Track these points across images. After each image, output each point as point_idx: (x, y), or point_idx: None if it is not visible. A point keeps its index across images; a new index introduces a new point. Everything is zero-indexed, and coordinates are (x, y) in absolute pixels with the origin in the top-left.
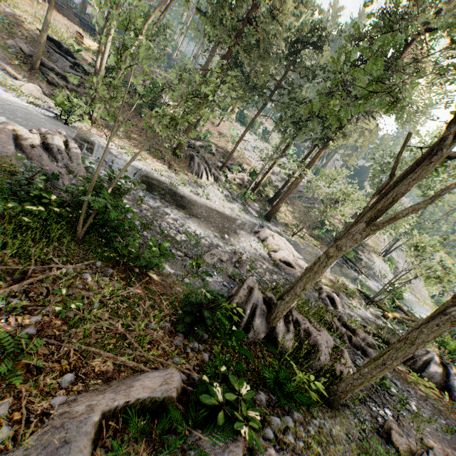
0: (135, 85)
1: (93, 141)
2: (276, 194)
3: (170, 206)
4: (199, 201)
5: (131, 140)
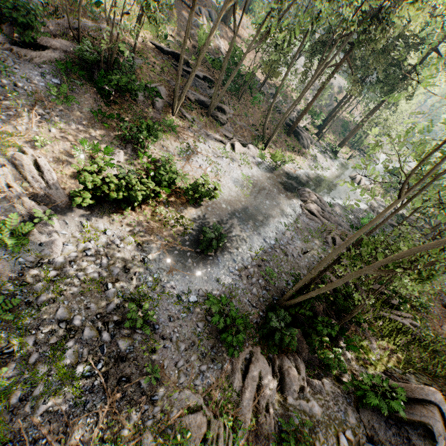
0: (221, 59)
1: (288, 172)
2: (324, 122)
3: (342, 198)
4: (330, 177)
5: (276, 144)
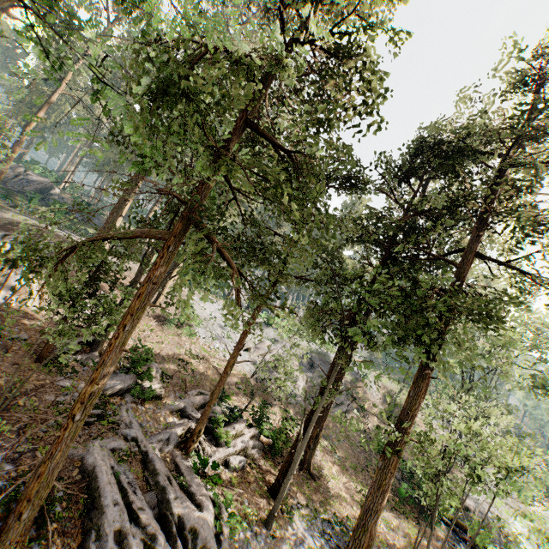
0: None
1: None
2: (310, 443)
3: None
4: None
5: None
